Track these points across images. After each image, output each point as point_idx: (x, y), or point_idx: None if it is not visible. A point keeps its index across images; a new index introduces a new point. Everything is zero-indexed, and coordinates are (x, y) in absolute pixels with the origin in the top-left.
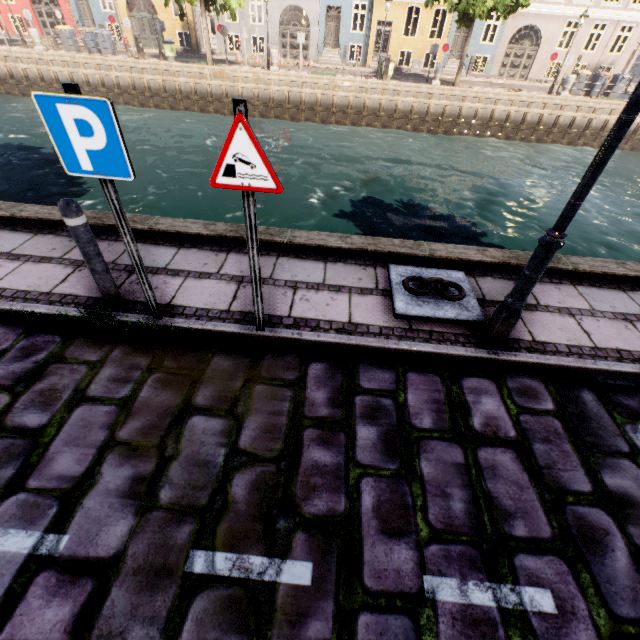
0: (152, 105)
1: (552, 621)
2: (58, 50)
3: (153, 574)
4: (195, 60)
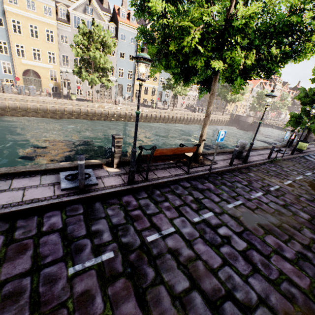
0: (66, 117)
1: None
2: (1, 92)
3: None
4: None
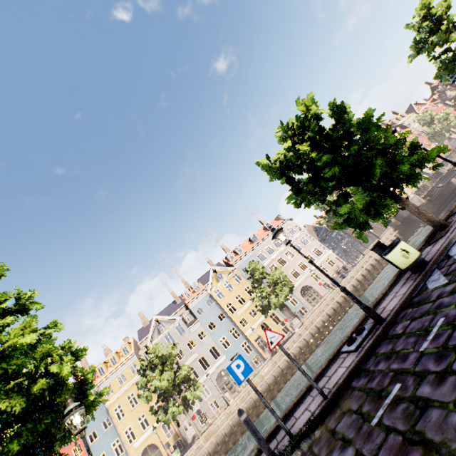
0: None
1: (445, 319)
2: None
3: (368, 436)
4: (189, 448)
